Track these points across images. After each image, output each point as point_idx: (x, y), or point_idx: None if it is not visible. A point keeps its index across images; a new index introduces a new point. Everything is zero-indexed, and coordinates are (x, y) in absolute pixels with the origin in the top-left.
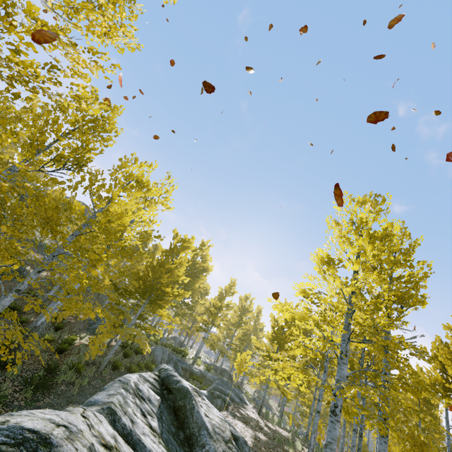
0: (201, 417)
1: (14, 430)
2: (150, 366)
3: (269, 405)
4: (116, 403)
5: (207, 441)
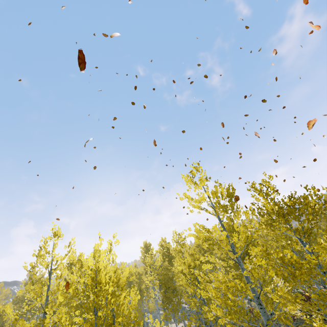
0: None
1: None
2: None
3: None
4: None
5: None
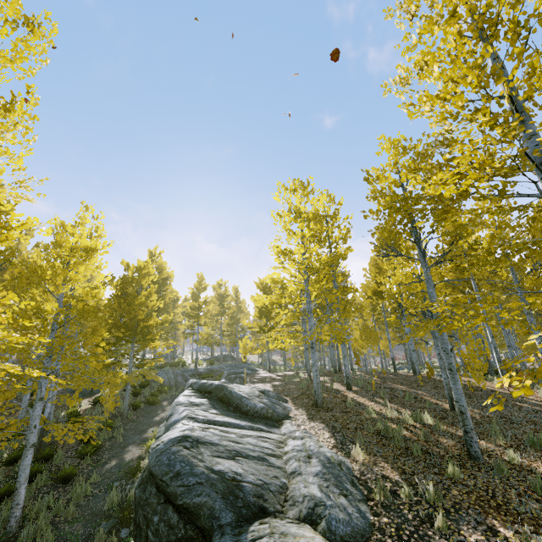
0: (238, 393)
1: (171, 440)
2: (162, 390)
3: (273, 360)
4: (190, 414)
5: (248, 402)
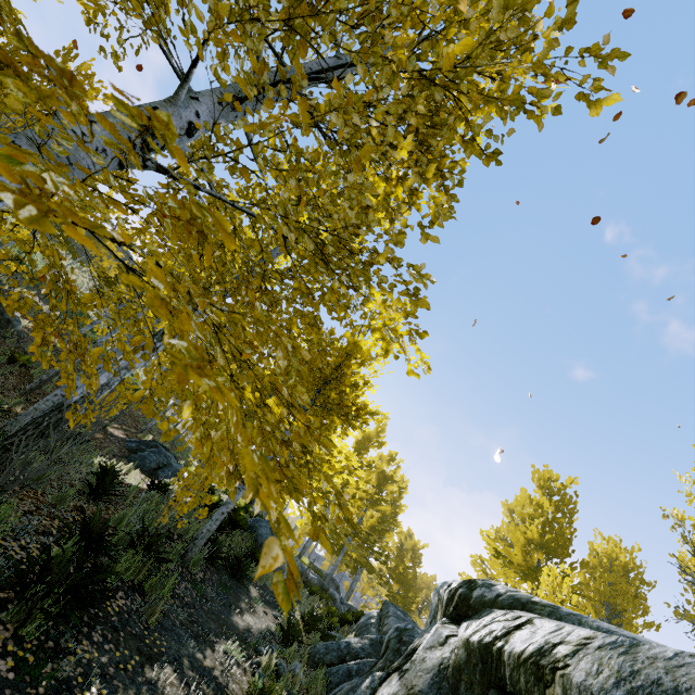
0: None
1: None
2: (257, 557)
3: None
4: None
5: None
